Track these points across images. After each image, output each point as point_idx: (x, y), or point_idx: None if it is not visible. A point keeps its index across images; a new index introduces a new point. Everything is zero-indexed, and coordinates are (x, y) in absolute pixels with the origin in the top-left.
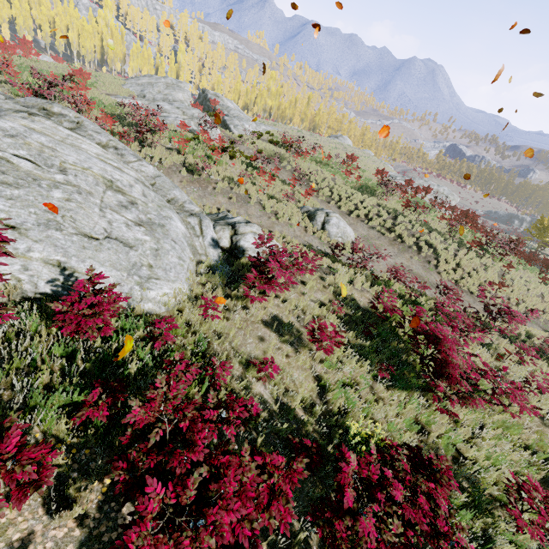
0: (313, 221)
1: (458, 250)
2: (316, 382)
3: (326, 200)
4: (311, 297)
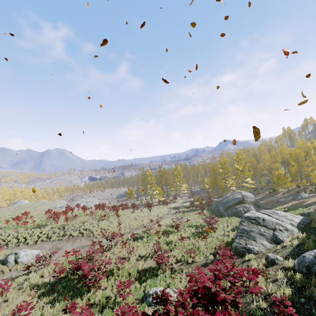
0: (7, 264)
1: (99, 223)
2: None
3: (16, 245)
4: (14, 302)
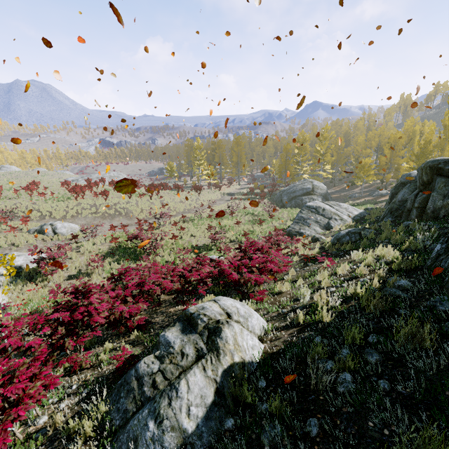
0: (45, 234)
1: (137, 202)
2: (106, 276)
3: (41, 218)
4: (80, 260)
